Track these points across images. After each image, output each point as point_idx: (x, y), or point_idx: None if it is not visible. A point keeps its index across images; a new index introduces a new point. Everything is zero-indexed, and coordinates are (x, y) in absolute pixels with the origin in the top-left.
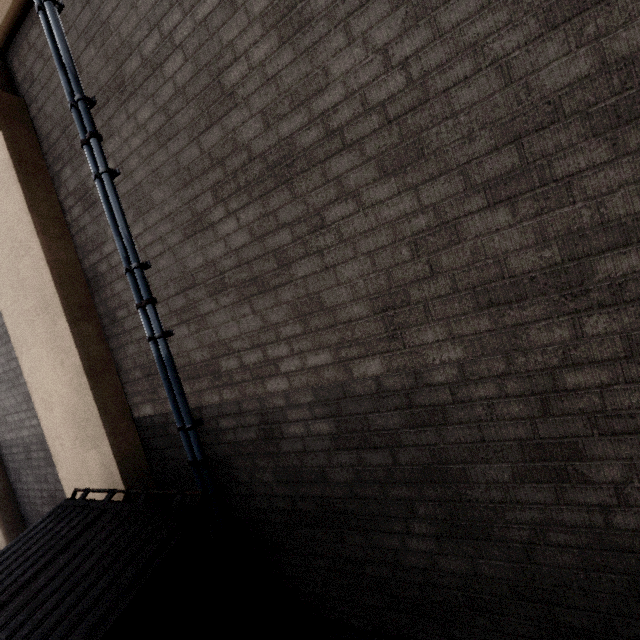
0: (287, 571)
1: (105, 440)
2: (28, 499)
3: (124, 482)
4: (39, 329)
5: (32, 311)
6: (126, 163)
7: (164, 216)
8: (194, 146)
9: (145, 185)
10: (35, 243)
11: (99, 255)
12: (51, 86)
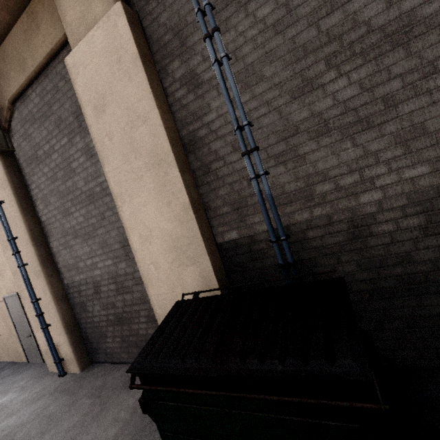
0: None
1: (206, 256)
2: (92, 324)
3: (219, 287)
4: (147, 181)
5: (142, 168)
6: (239, 50)
7: (273, 85)
8: (312, 29)
9: (256, 64)
10: (155, 114)
11: (199, 124)
12: (168, 1)
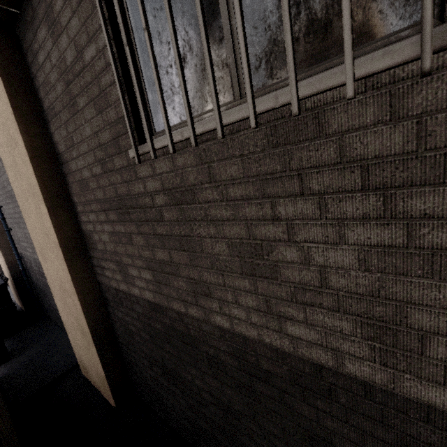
0: (44, 305)
1: (2, 256)
2: None
3: (9, 270)
4: None
5: None
6: None
7: (1, 195)
8: None
9: None
10: None
11: None
12: None
